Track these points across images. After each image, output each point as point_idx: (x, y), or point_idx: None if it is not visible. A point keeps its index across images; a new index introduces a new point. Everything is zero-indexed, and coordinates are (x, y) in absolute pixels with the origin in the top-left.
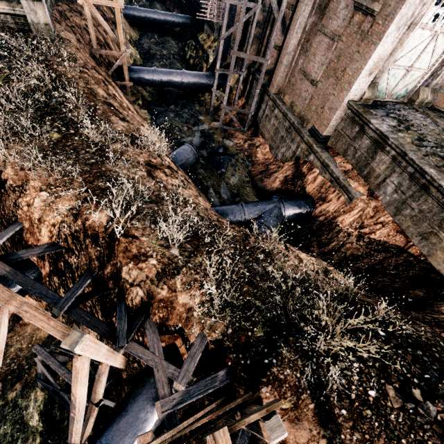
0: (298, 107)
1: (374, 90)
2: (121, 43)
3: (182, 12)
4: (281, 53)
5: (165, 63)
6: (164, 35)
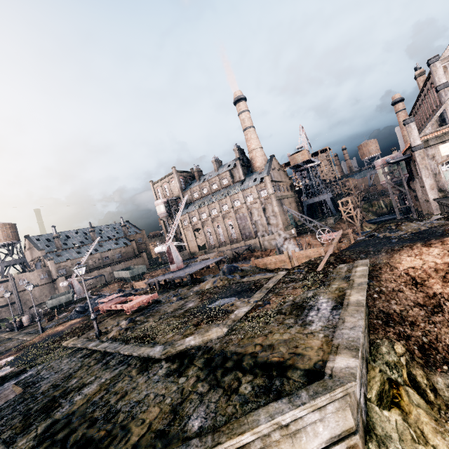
0: (430, 212)
1: (445, 192)
2: (356, 224)
3: None
4: (418, 200)
5: None
6: None
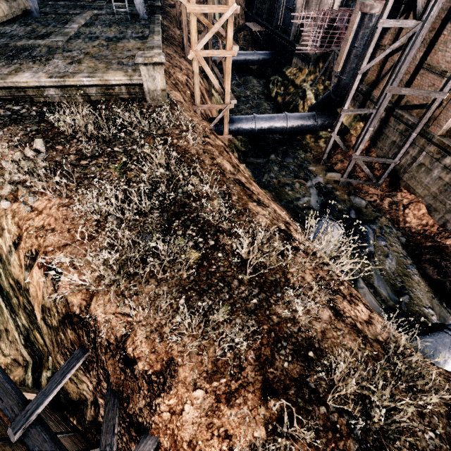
0: None
1: None
2: (227, 94)
3: (258, 49)
4: None
5: (251, 105)
6: (243, 75)
